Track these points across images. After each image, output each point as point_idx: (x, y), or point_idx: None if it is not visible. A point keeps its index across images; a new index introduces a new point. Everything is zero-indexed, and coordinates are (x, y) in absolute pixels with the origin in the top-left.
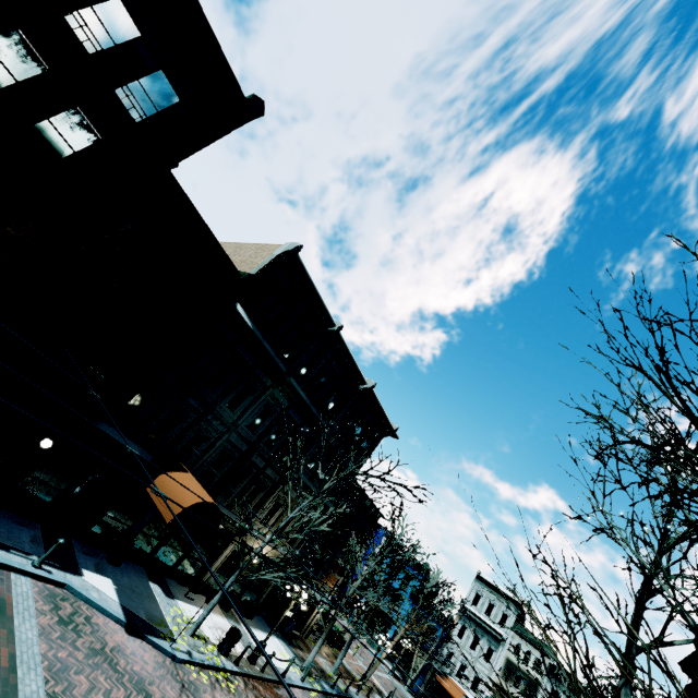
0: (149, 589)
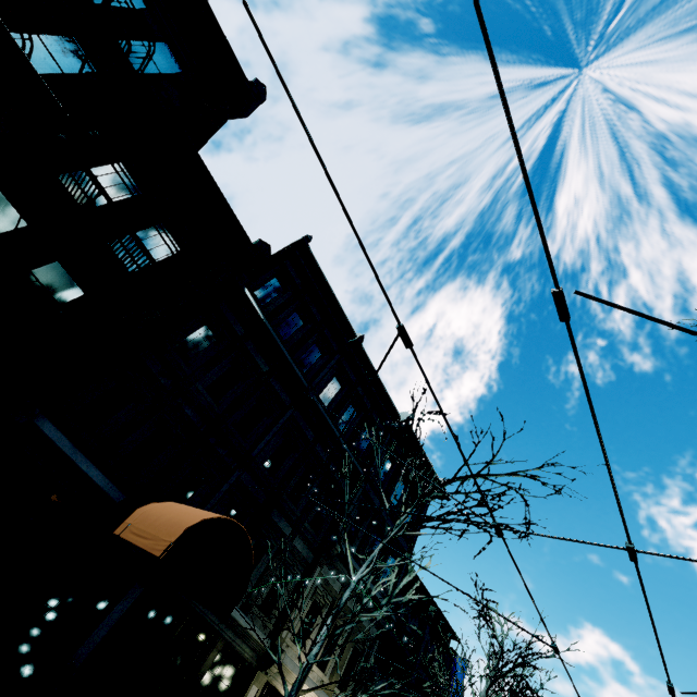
0: None
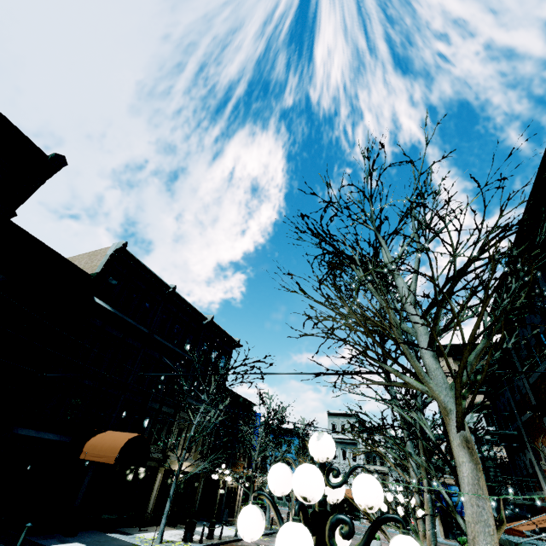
0: (110, 537)
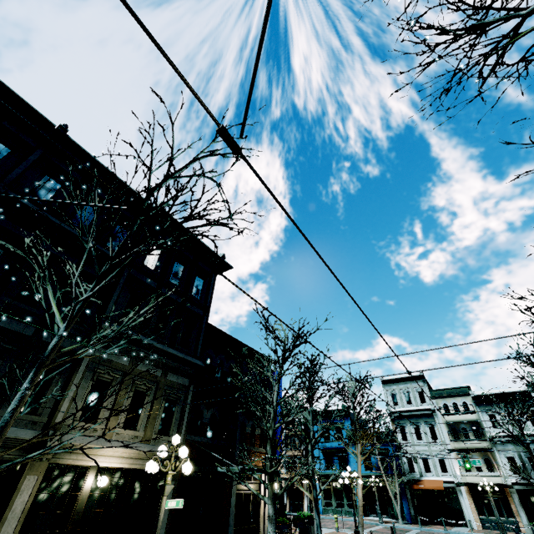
0: None
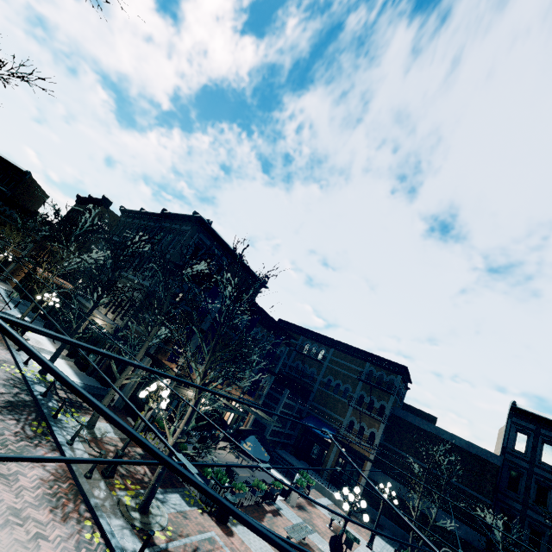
0: None
